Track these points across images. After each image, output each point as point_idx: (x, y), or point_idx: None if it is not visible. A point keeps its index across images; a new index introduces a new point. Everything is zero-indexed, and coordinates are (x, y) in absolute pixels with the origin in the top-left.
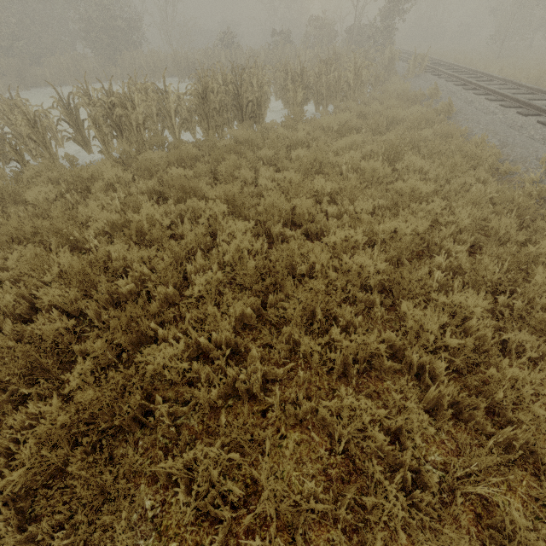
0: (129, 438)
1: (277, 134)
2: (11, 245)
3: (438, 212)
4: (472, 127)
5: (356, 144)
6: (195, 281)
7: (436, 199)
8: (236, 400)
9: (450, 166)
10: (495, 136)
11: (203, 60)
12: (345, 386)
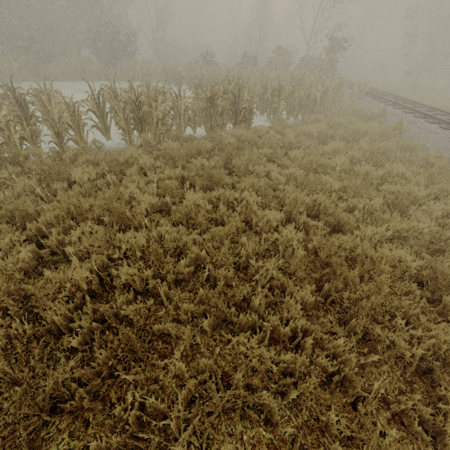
0: (237, 434)
1: (269, 136)
2: (67, 220)
3: (438, 214)
4: (423, 143)
5: (338, 149)
6: (263, 268)
7: (438, 203)
8: (322, 390)
9: (428, 174)
10: (447, 151)
11: (188, 71)
12: (417, 378)
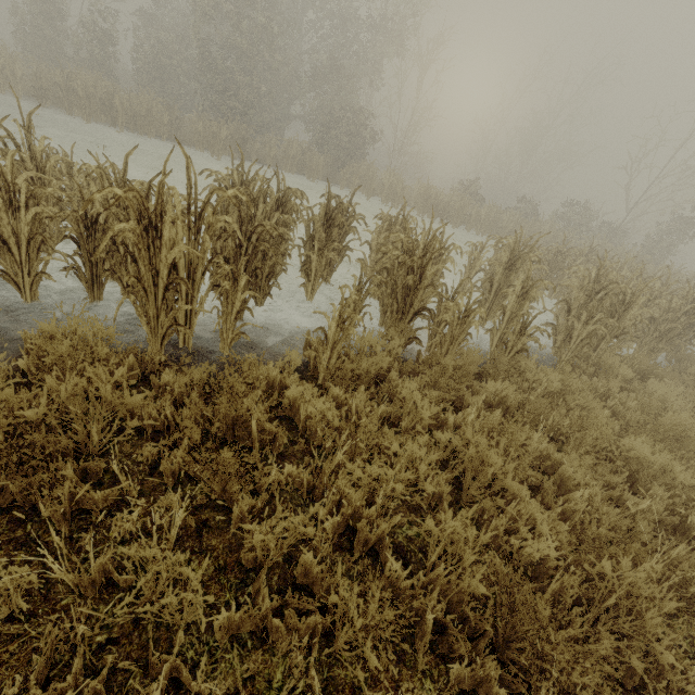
0: None
1: None
2: None
3: None
4: None
5: None
6: None
7: None
8: None
9: None
10: None
11: (463, 205)
12: None
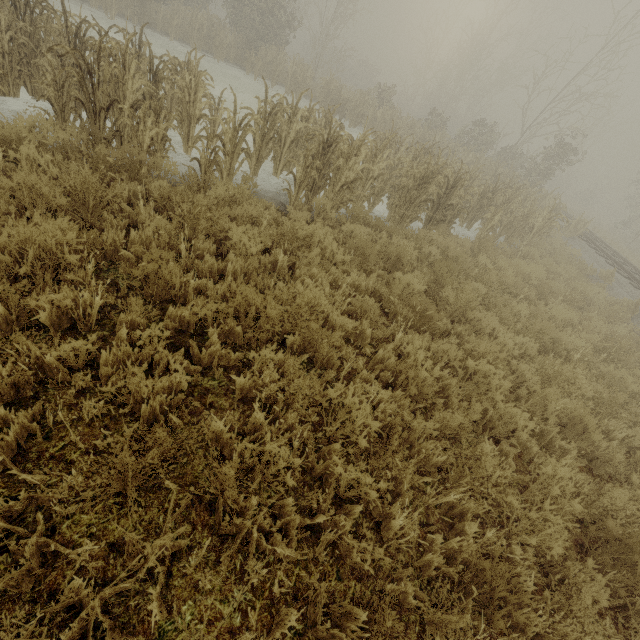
0: None
1: (478, 261)
2: (231, 320)
3: None
4: None
5: (568, 319)
6: (549, 531)
7: None
8: None
9: None
10: None
11: (359, 103)
12: None
